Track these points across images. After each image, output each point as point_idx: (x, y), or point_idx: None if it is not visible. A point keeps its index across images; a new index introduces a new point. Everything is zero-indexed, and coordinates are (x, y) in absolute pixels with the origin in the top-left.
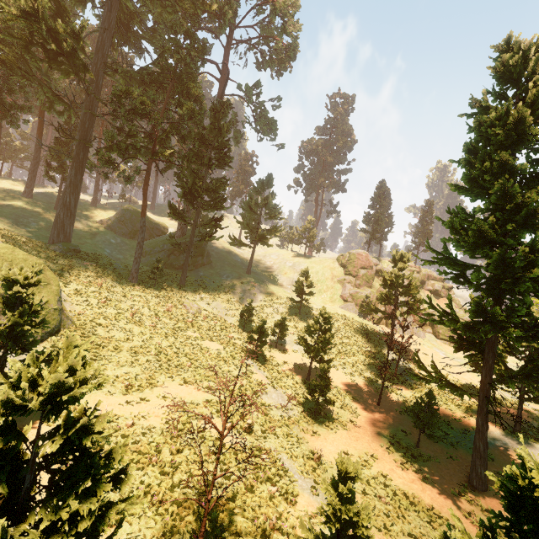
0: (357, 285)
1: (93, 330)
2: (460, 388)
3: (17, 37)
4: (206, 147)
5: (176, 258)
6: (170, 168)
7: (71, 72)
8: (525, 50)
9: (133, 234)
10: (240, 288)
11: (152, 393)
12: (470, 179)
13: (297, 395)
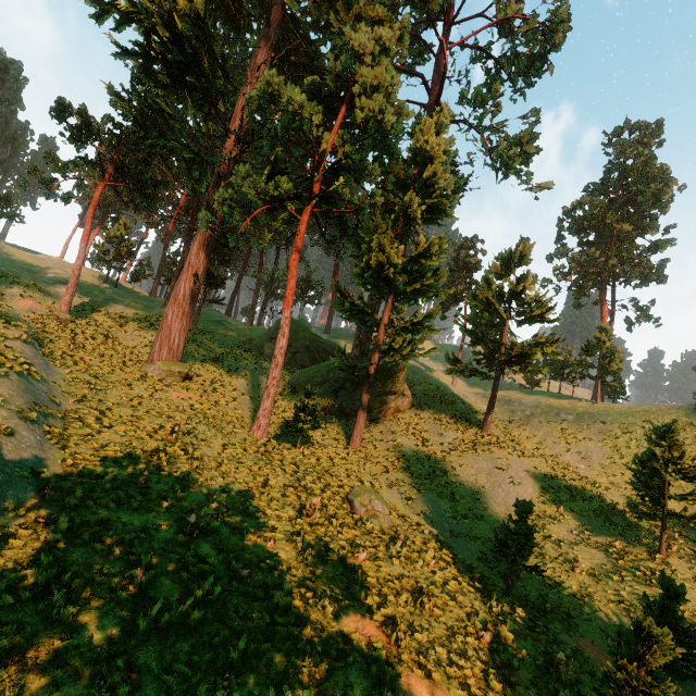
0: None
1: (7, 600)
2: None
3: (133, 54)
4: (406, 189)
5: (348, 396)
6: (343, 234)
7: (204, 102)
8: None
9: (288, 358)
10: (476, 463)
11: None
12: None
13: None
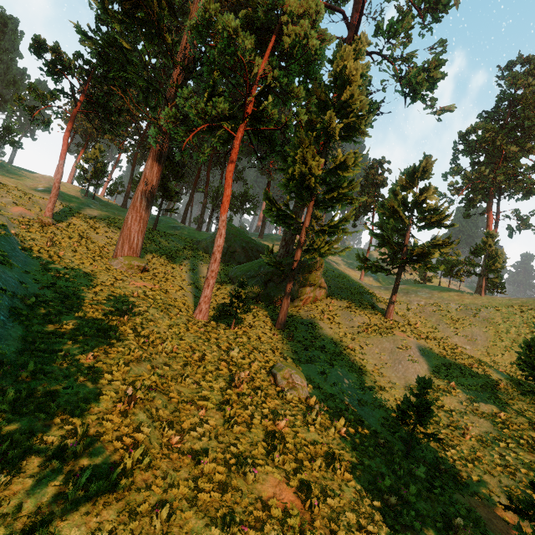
0: None
1: None
2: None
3: None
4: (326, 111)
5: (275, 287)
6: (272, 151)
7: (154, 36)
8: None
9: (228, 256)
10: (380, 343)
11: None
12: None
13: None
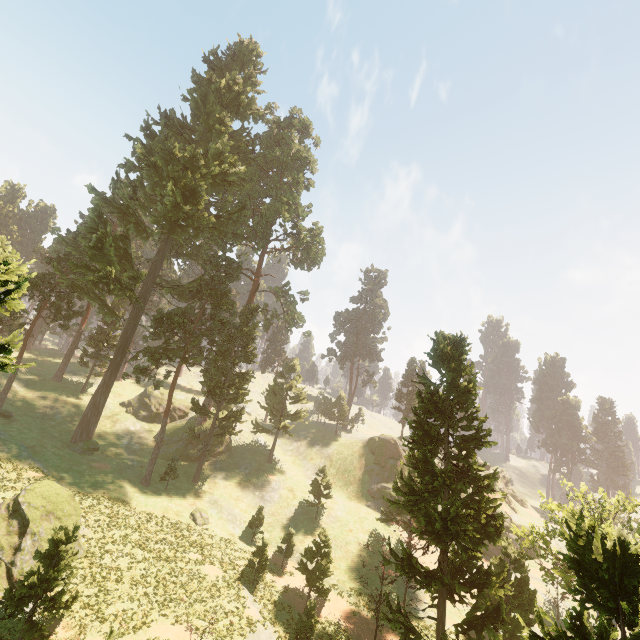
0: (386, 477)
1: (100, 559)
2: (420, 636)
3: (88, 280)
4: (234, 345)
5: (194, 449)
6: (199, 362)
7: (125, 295)
8: (444, 348)
9: (154, 417)
10: (256, 484)
11: (144, 635)
12: (414, 440)
13: (288, 634)
